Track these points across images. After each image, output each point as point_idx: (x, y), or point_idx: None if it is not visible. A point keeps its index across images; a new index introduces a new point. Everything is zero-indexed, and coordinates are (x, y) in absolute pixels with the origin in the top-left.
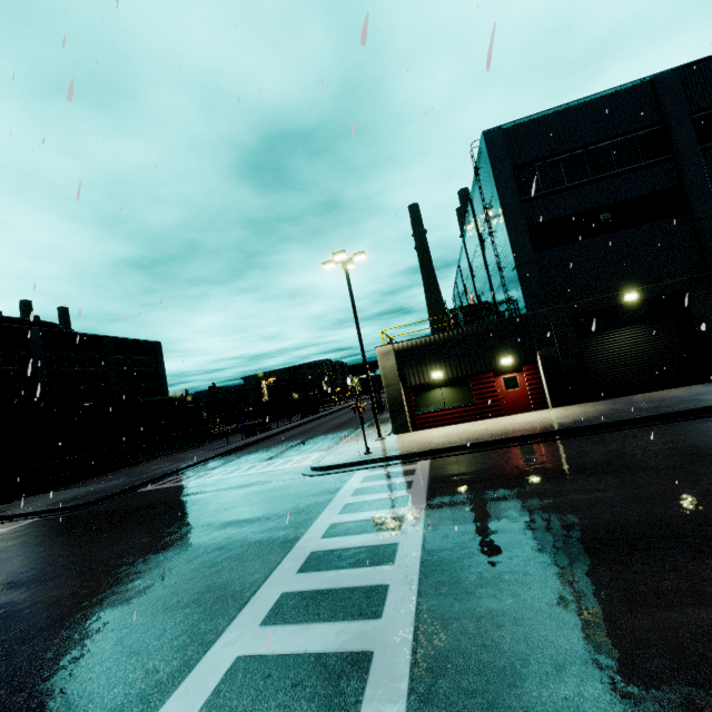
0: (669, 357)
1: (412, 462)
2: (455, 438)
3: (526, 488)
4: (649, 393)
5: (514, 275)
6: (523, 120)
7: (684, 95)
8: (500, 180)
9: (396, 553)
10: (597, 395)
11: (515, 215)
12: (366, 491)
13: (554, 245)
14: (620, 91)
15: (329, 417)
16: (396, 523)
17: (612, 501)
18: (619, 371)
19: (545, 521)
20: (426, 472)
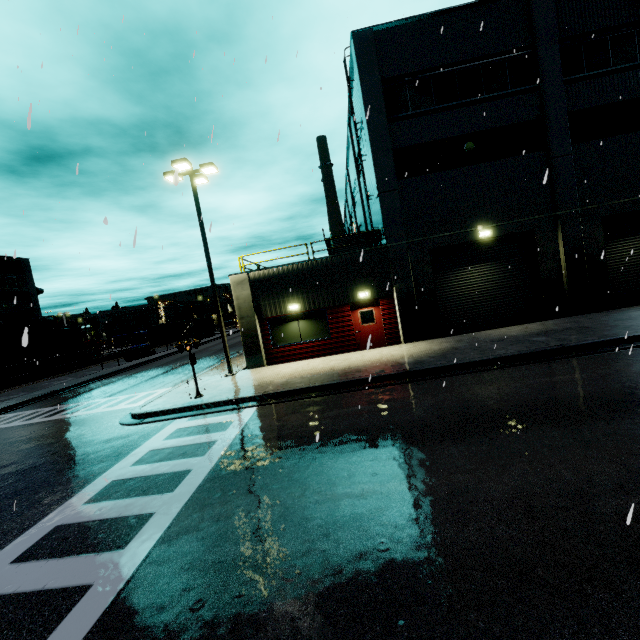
0: (513, 295)
1: (238, 409)
2: (296, 379)
3: (321, 467)
4: (492, 330)
5: (377, 203)
6: (396, 24)
7: (556, 17)
8: (367, 93)
9: (65, 617)
10: (447, 331)
11: (381, 135)
12: (155, 457)
13: (418, 173)
14: (496, 3)
15: (219, 341)
16: (130, 531)
17: (403, 501)
18: (468, 307)
19: (306, 543)
20: (240, 427)
